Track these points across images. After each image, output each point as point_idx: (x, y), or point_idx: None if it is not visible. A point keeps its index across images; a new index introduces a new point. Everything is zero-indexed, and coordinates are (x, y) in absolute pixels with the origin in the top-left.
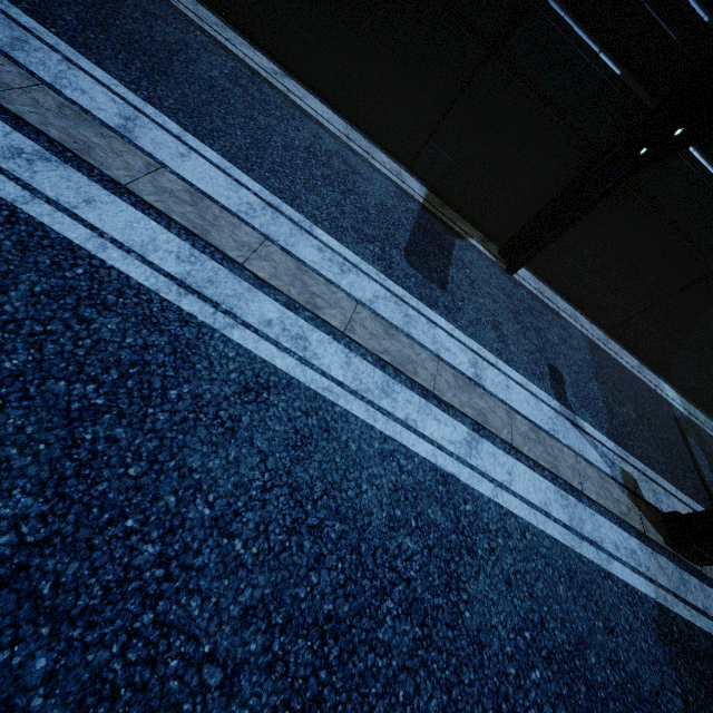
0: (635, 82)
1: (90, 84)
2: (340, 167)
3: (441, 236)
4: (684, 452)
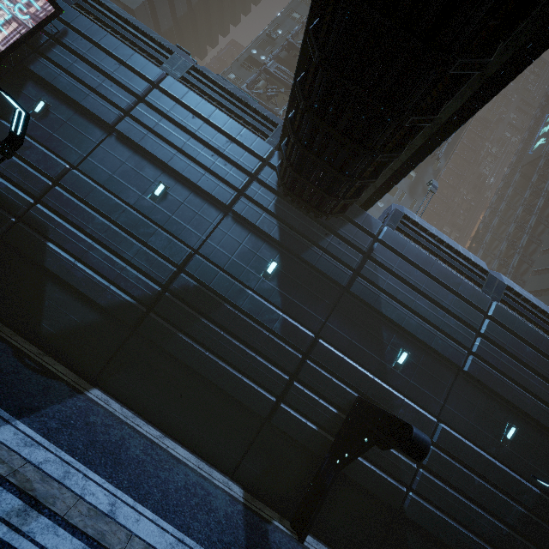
0: (323, 431)
1: (95, 487)
2: (201, 493)
3: (260, 526)
4: None
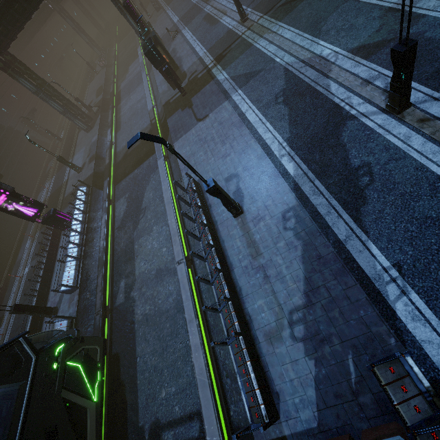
0: None
1: None
2: None
3: None
4: (276, 3)
